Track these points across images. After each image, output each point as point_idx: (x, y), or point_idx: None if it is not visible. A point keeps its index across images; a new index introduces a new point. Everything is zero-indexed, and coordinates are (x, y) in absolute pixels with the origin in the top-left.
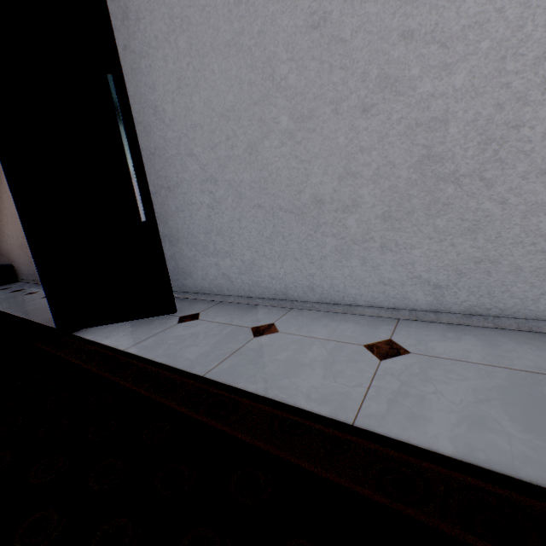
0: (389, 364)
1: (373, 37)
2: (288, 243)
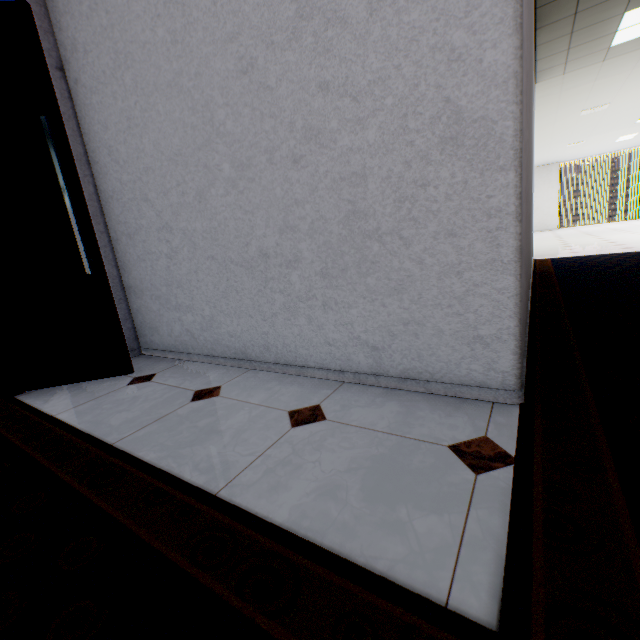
0: (297, 432)
1: (295, 87)
2: (242, 299)
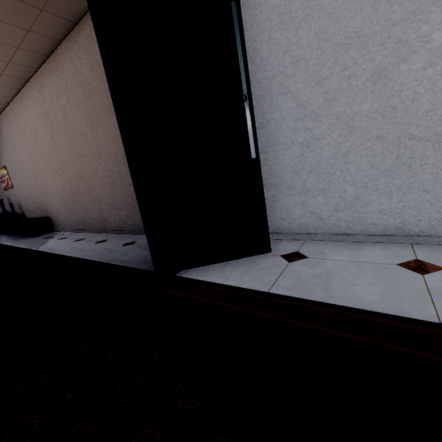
0: None
1: None
2: (416, 174)
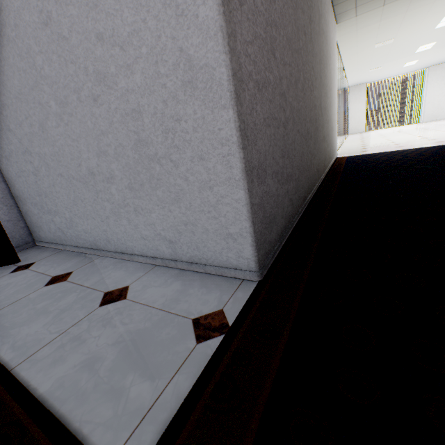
0: (100, 310)
1: (82, 37)
2: (86, 205)
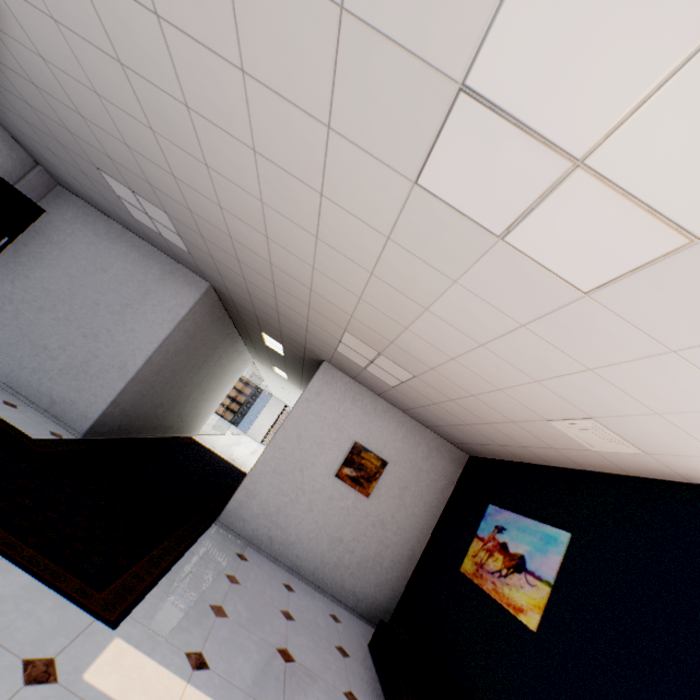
0: (6, 405)
1: (104, 322)
2: (18, 352)
